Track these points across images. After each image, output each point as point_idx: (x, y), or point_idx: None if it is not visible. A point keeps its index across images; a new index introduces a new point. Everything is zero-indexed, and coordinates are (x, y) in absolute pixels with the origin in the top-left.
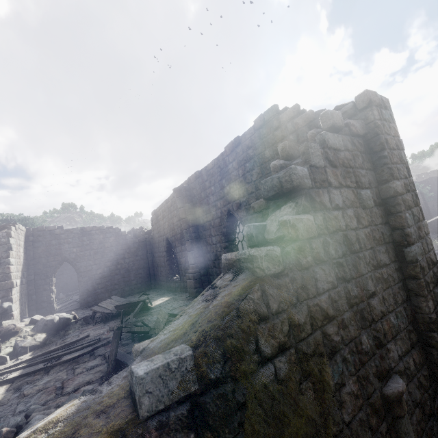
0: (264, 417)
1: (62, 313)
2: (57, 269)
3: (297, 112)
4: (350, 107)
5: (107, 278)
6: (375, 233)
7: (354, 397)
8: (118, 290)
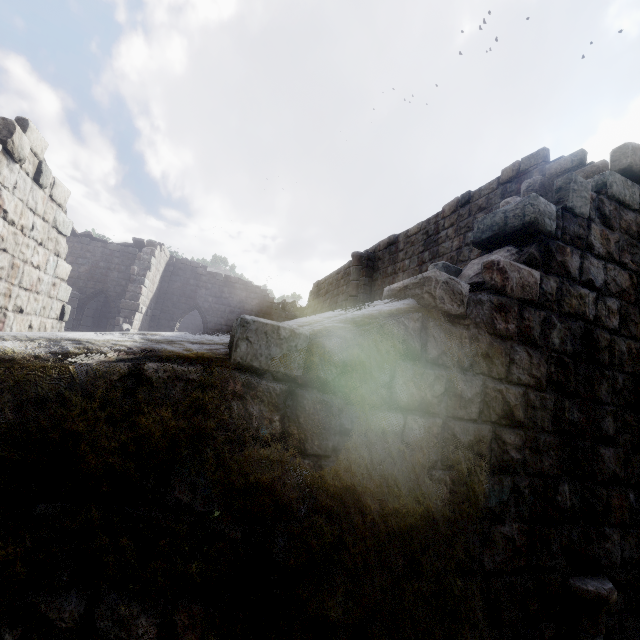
0: (368, 465)
1: None
2: (185, 314)
3: (578, 162)
4: None
5: None
6: None
7: (514, 549)
8: None
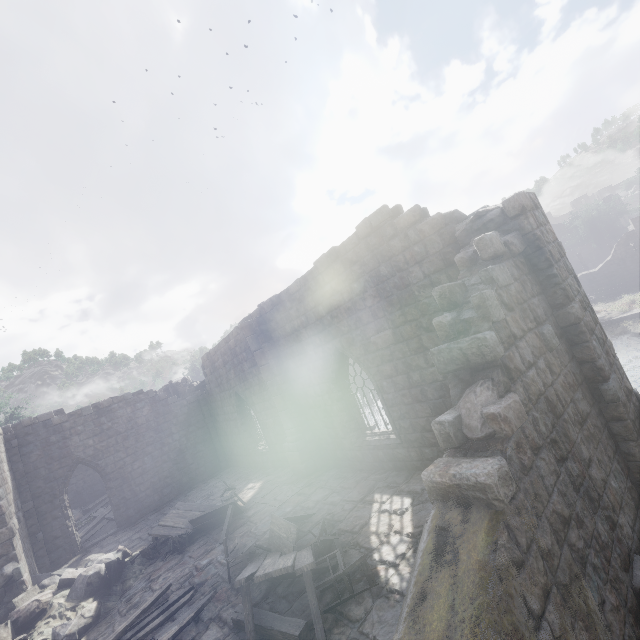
0: None
1: (107, 555)
2: (68, 479)
3: (419, 216)
4: (497, 214)
5: (152, 472)
6: (568, 378)
7: (616, 611)
8: (171, 485)
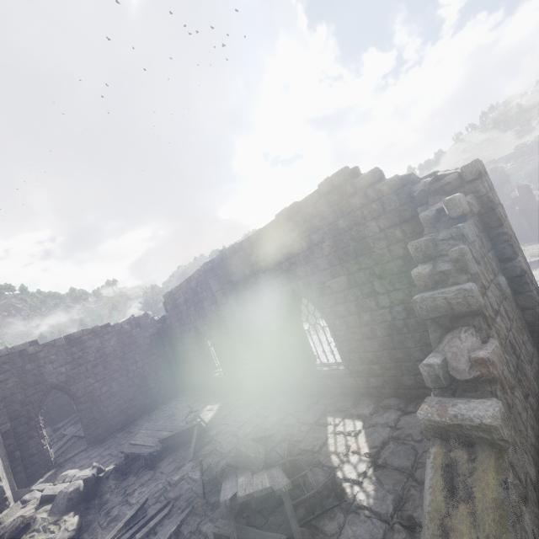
0: None
1: (84, 472)
2: (42, 403)
3: (379, 177)
4: (455, 178)
5: (118, 395)
6: (518, 323)
7: None
8: (136, 407)
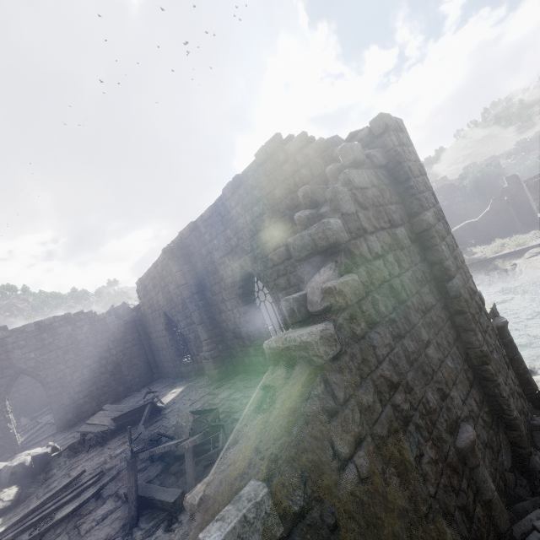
0: (358, 530)
1: (35, 449)
2: (10, 388)
3: (305, 141)
4: (366, 134)
5: (90, 382)
6: (417, 274)
7: (434, 464)
8: (108, 394)
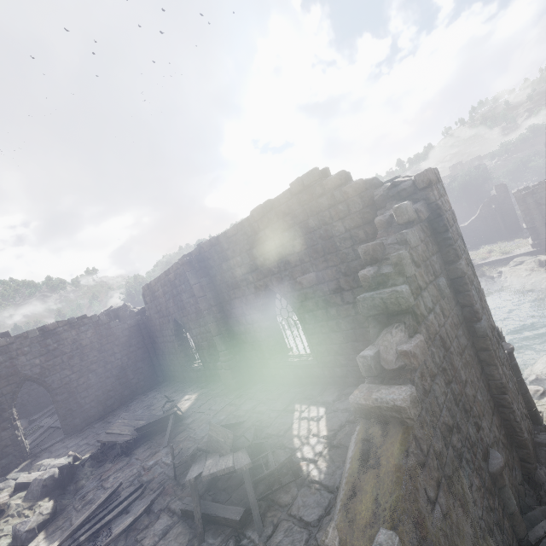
0: None
1: (59, 460)
2: (16, 395)
3: (345, 180)
4: (409, 185)
5: (96, 387)
6: (454, 319)
7: (479, 490)
8: (114, 398)
